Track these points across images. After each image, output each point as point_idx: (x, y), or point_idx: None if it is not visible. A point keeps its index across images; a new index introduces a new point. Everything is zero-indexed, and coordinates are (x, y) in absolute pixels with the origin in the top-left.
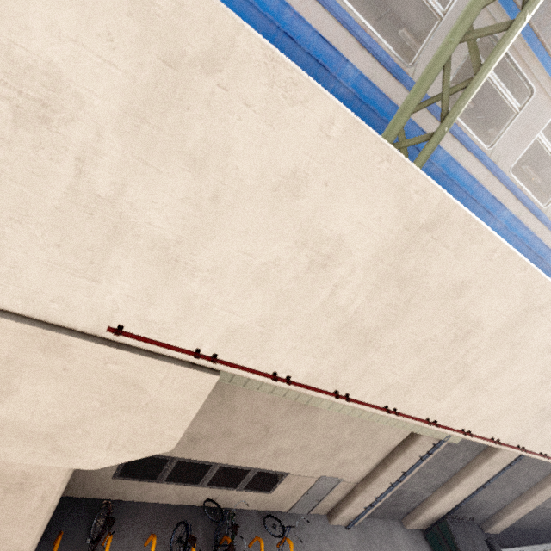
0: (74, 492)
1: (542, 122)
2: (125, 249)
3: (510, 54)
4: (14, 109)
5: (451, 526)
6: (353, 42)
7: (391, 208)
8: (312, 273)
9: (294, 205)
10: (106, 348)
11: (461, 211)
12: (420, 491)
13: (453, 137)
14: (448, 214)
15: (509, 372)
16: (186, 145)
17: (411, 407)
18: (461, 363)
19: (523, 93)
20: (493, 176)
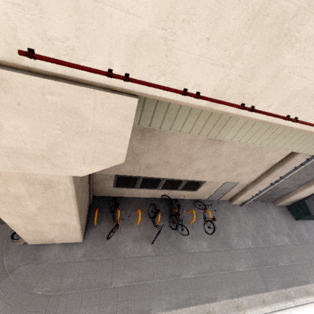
0: (98, 194)
1: None
2: None
3: None
4: None
5: (307, 203)
6: None
7: None
8: None
9: None
10: (34, 78)
11: None
12: (289, 187)
13: None
14: None
15: None
16: None
17: (312, 115)
18: None
19: None
20: None
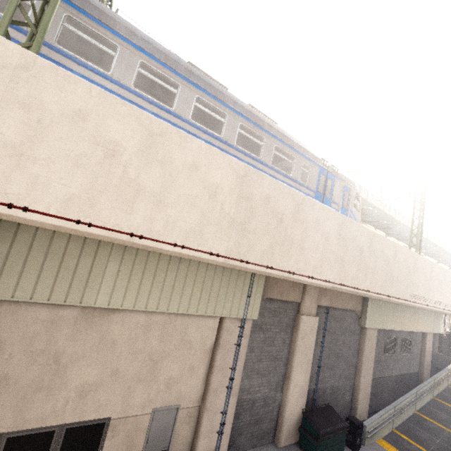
0: None
1: (135, 62)
2: None
3: (90, 28)
4: None
5: (308, 416)
6: None
7: None
8: None
9: None
10: None
11: (43, 61)
12: (269, 393)
13: (78, 65)
14: (35, 62)
15: (176, 186)
16: None
17: (107, 221)
18: (127, 178)
19: (157, 76)
20: (123, 89)
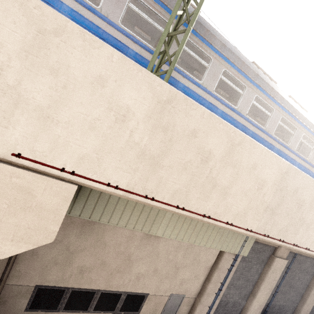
0: None
1: (220, 71)
2: (22, 111)
3: (197, 45)
4: None
5: None
6: (130, 41)
7: (148, 93)
8: (118, 124)
9: (102, 90)
10: (11, 167)
11: (181, 94)
12: (238, 300)
13: (183, 77)
14: (176, 96)
15: (238, 182)
16: (49, 64)
17: (192, 206)
18: (210, 177)
19: None
20: (207, 93)
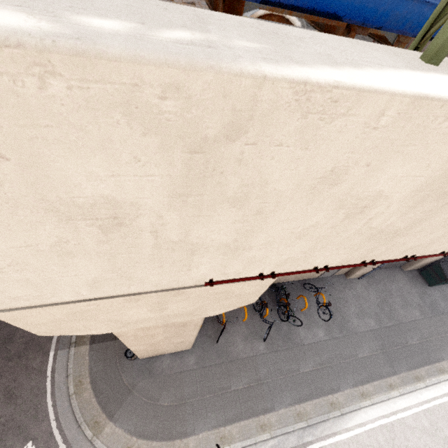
0: None
1: None
2: (201, 255)
3: None
4: (98, 227)
5: (443, 267)
6: None
7: (446, 152)
8: (348, 219)
9: (331, 190)
10: (205, 287)
11: None
12: None
13: None
14: None
15: None
16: (227, 195)
17: (429, 251)
18: None
19: None
20: None
